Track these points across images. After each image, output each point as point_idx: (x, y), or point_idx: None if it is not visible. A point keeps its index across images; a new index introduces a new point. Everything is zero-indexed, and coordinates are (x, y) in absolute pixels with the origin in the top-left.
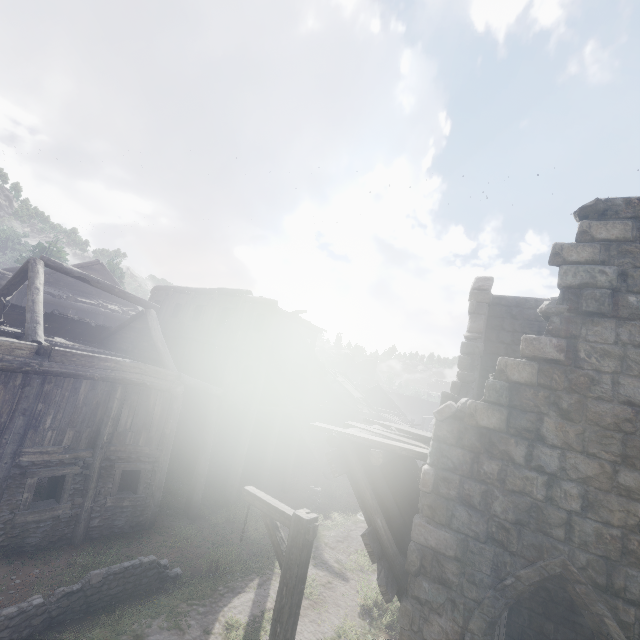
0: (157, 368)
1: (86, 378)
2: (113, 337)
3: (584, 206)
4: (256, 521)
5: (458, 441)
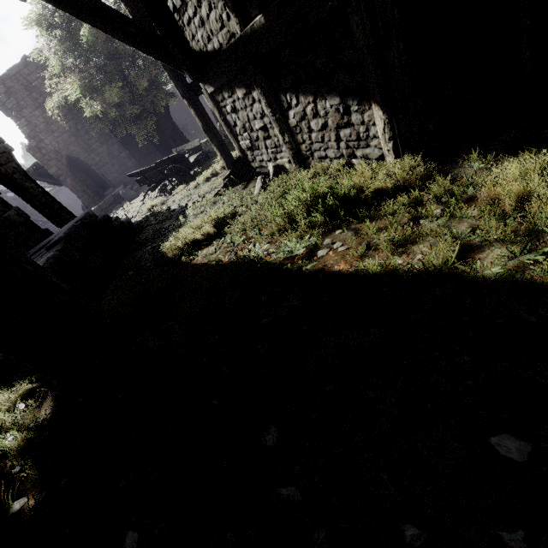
0: None
1: None
2: None
3: None
4: None
5: (36, 152)
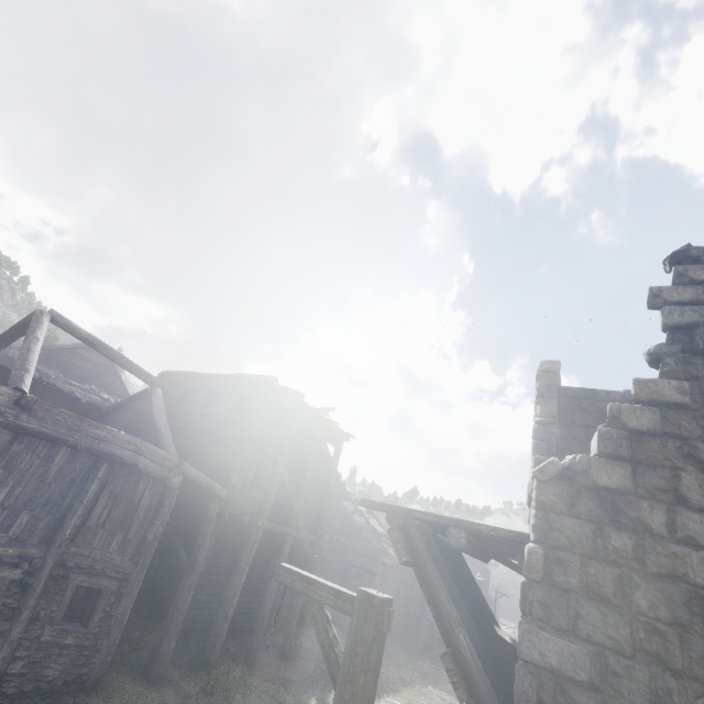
0: (156, 448)
1: (67, 445)
2: (103, 419)
3: (675, 252)
4: (243, 695)
5: (571, 508)
